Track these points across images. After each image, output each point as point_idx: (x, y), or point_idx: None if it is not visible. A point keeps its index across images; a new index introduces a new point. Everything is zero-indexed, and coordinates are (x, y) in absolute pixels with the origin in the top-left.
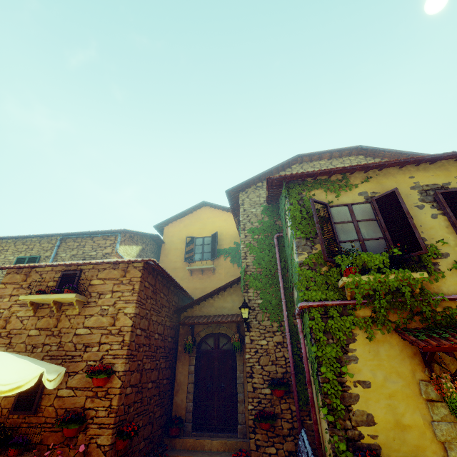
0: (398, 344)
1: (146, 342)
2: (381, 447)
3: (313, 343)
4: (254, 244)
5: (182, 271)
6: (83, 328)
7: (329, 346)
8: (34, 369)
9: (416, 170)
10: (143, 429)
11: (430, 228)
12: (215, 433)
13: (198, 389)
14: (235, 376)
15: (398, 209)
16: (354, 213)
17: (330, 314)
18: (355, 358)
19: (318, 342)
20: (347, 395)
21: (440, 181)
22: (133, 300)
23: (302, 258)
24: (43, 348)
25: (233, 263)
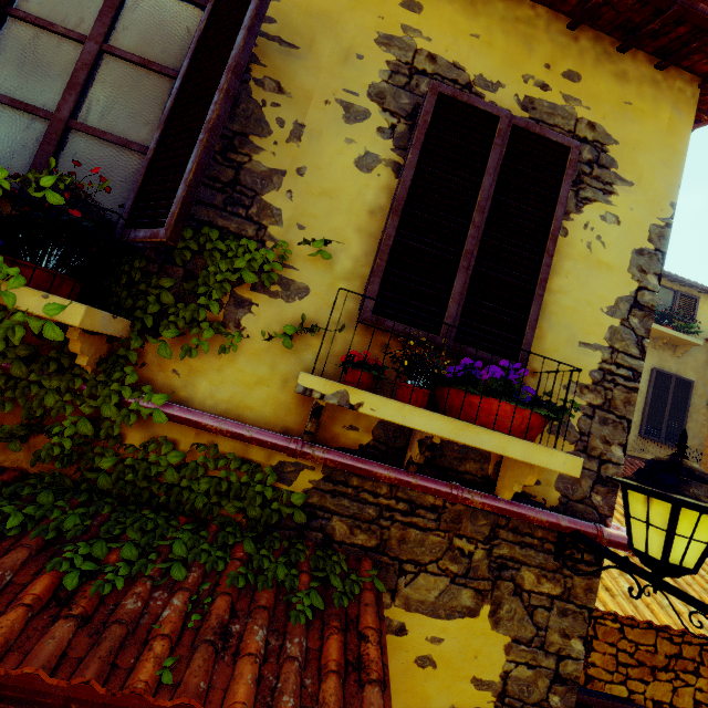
0: None
1: None
2: None
3: None
4: None
5: None
6: None
7: None
8: None
9: None
10: None
11: (322, 193)
12: None
13: None
14: None
15: (227, 48)
16: (118, 16)
17: None
18: None
19: None
20: None
21: (482, 64)
22: None
23: None
24: None
25: None
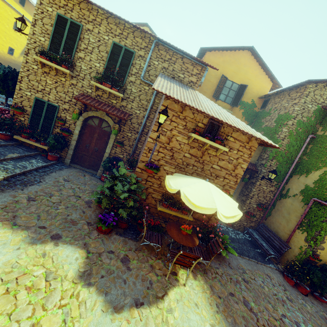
0: None
1: None
2: (320, 255)
3: (324, 221)
4: (294, 133)
5: None
6: (216, 165)
7: None
8: (235, 203)
9: None
10: None
11: None
12: None
13: None
14: None
15: None
16: None
17: None
18: None
19: (326, 222)
20: (321, 241)
21: None
22: (248, 162)
23: None
24: (193, 167)
25: (243, 116)
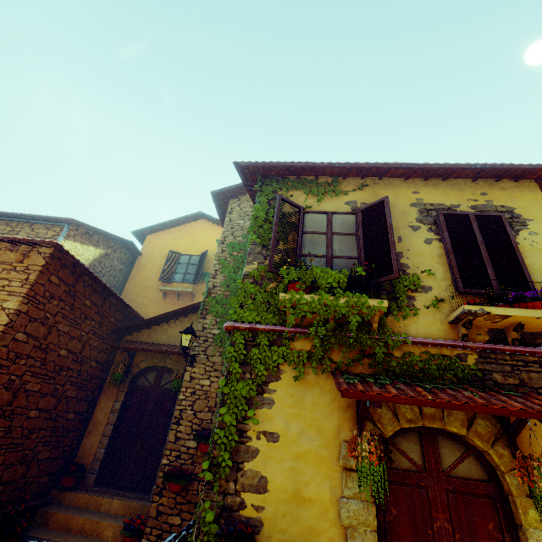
0: (332, 391)
1: (38, 355)
2: (264, 524)
3: (225, 376)
4: (230, 262)
5: (154, 292)
6: None
7: (242, 382)
8: None
9: (424, 185)
10: (3, 469)
11: (418, 255)
12: (123, 491)
13: (119, 433)
14: (169, 423)
15: (381, 223)
16: (332, 224)
17: (258, 341)
18: (272, 401)
19: (230, 375)
20: (243, 449)
21: (449, 201)
22: (21, 293)
23: (249, 268)
24: None
25: None
